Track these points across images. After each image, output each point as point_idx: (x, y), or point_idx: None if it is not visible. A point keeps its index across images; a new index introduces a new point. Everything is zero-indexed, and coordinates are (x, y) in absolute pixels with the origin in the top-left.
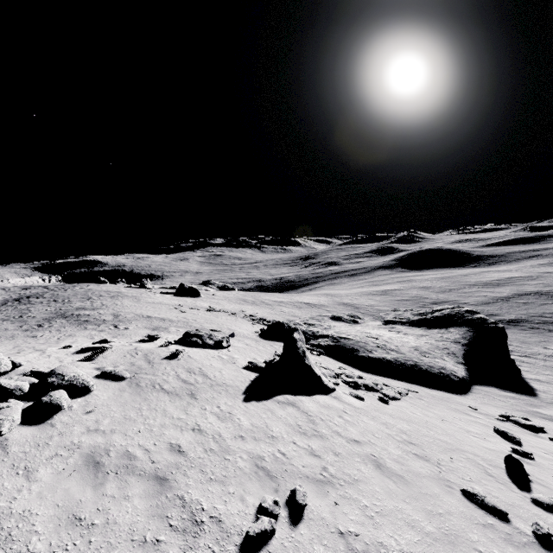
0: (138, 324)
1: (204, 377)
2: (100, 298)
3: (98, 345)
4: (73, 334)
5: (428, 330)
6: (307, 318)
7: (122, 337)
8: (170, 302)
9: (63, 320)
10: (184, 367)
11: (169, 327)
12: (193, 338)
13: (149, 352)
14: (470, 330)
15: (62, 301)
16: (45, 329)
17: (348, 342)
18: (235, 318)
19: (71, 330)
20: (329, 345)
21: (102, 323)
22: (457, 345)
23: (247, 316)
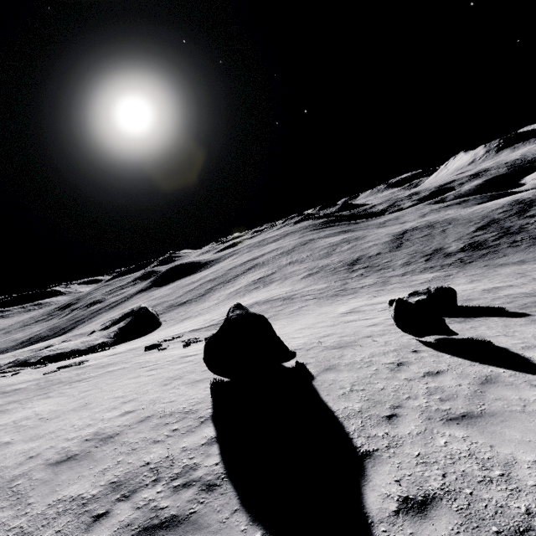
0: None
1: None
2: None
3: None
4: None
5: (112, 328)
6: None
7: None
8: None
9: None
10: None
11: None
12: None
13: None
14: (131, 318)
15: None
16: None
17: (26, 358)
18: None
19: None
20: (9, 366)
21: None
22: (117, 329)
23: None
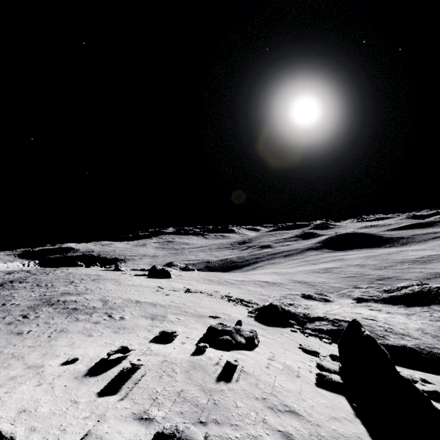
0: (132, 311)
1: (298, 418)
2: (82, 282)
3: (107, 351)
4: (66, 329)
5: (407, 308)
6: (278, 297)
7: (124, 332)
8: (149, 284)
9: (50, 309)
10: (256, 397)
11: (166, 314)
12: (224, 335)
13: (188, 366)
14: None
15: (45, 286)
16: (31, 321)
17: None
18: (215, 299)
19: (61, 322)
20: (332, 329)
21: (93, 312)
22: None
23: (224, 297)
